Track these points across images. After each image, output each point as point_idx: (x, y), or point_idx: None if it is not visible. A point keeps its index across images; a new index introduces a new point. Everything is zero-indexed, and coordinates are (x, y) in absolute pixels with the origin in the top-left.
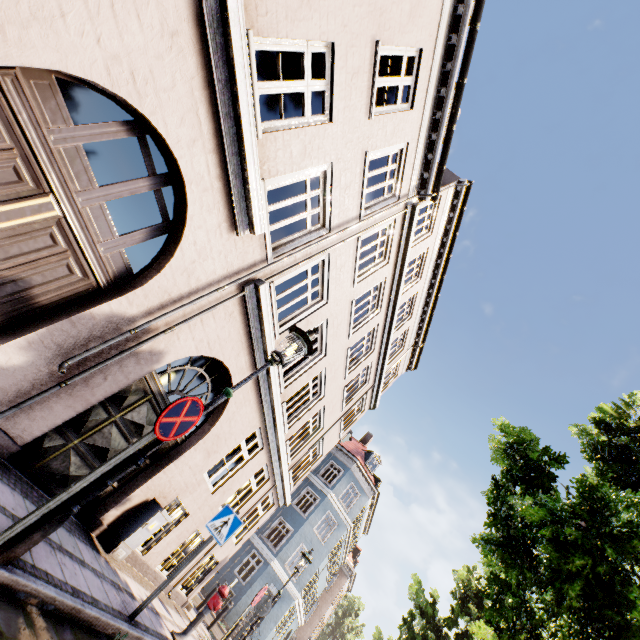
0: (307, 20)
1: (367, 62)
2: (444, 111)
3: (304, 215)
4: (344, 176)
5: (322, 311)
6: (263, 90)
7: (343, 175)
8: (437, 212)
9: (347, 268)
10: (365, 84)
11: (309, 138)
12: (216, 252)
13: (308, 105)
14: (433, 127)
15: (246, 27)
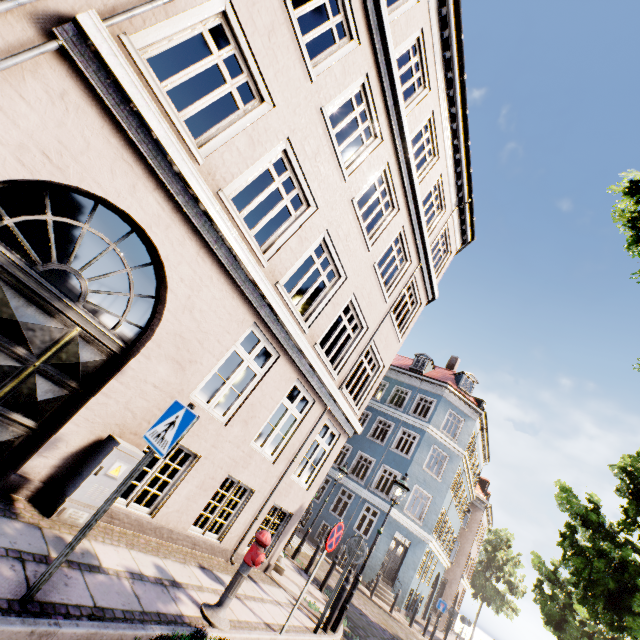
0: None
1: None
2: None
3: None
4: None
5: (271, 122)
6: None
7: None
8: None
9: (282, 38)
10: None
11: None
12: None
13: None
14: None
15: None
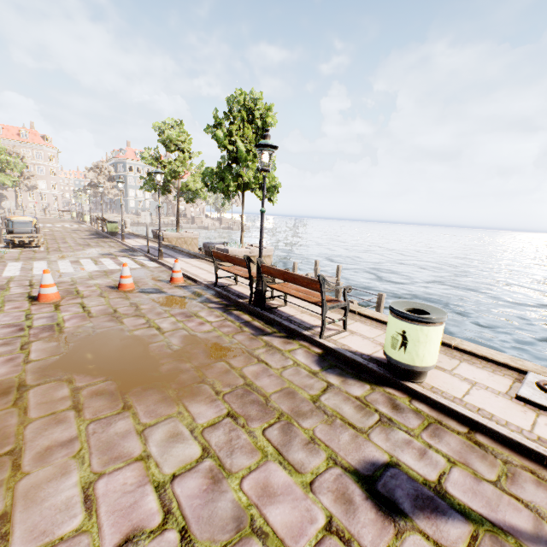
0: None
1: None
2: None
3: None
4: None
5: None
6: None
7: None
8: None
9: None
10: None
11: None
12: None
13: None
14: None
15: None
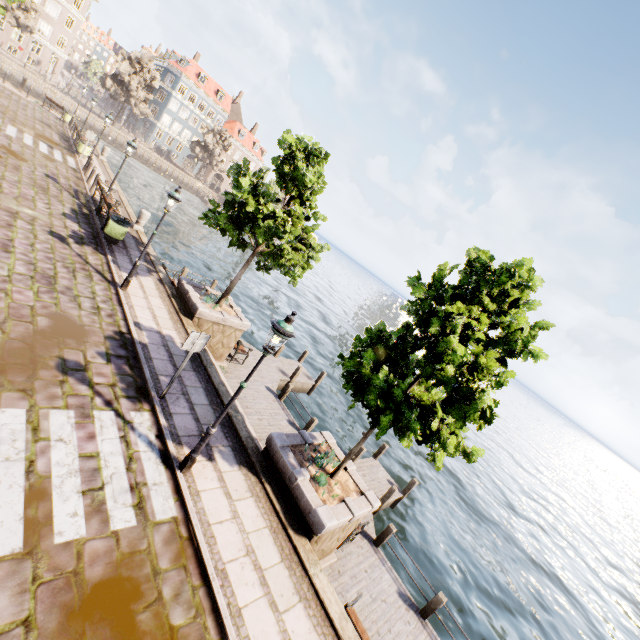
0: None
1: None
2: None
3: None
4: None
5: None
6: None
7: None
8: None
9: None
10: None
11: None
12: None
13: None
14: None
15: None
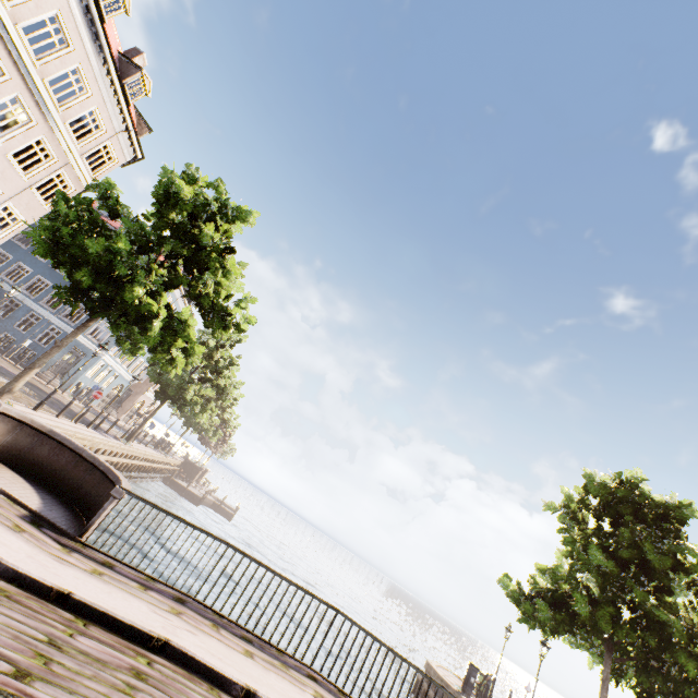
0: None
1: None
2: None
3: None
4: None
5: None
6: None
7: None
8: None
9: None
10: None
11: None
12: None
13: None
14: None
15: None
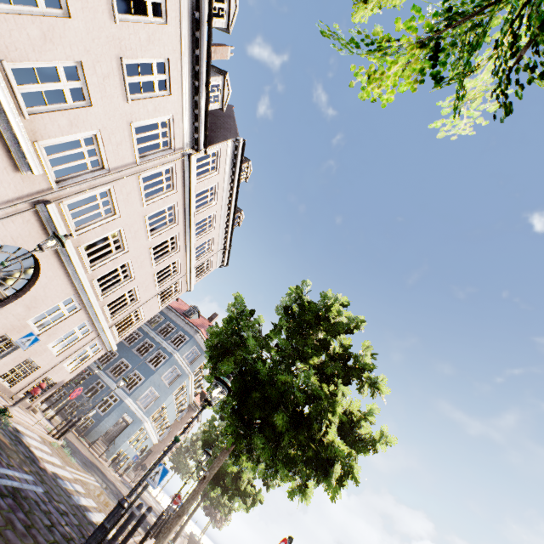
0: (53, 50)
1: (116, 70)
2: (200, 97)
3: (84, 161)
4: (114, 138)
5: (116, 222)
6: (26, 90)
7: (112, 137)
8: (220, 159)
9: (134, 195)
10: (118, 82)
11: (73, 116)
12: (6, 183)
13: (69, 96)
14: (196, 105)
15: (1, 58)
